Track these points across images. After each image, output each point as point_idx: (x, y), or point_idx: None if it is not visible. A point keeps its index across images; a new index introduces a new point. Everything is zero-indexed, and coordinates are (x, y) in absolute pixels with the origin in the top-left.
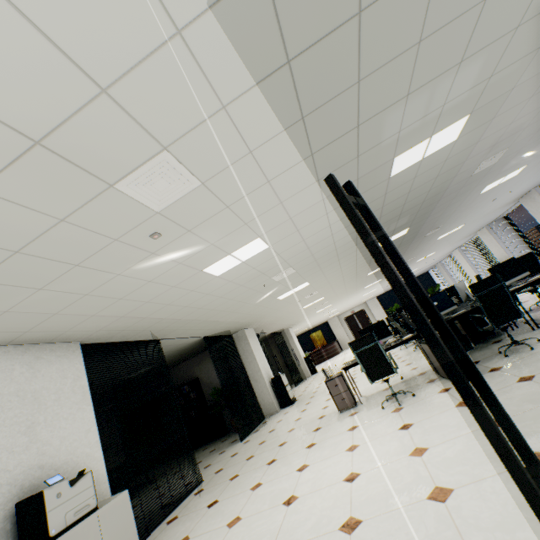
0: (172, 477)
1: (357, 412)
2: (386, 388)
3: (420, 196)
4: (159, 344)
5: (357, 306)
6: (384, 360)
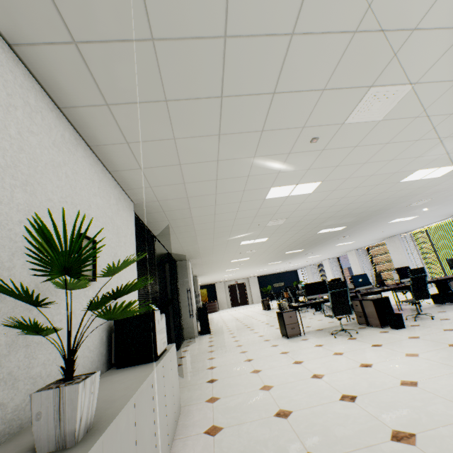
0: None
1: (307, 338)
2: (319, 329)
3: (382, 205)
4: None
5: (241, 279)
6: (346, 303)
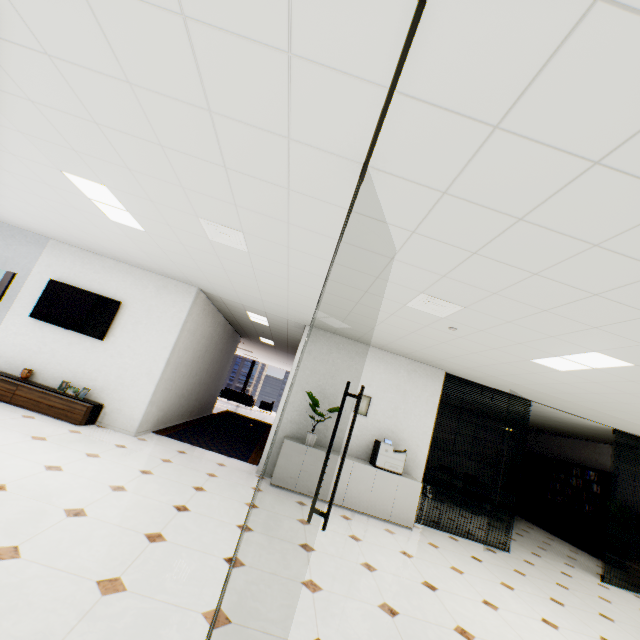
0: (508, 532)
1: None
2: None
3: None
4: (534, 404)
5: None
6: None
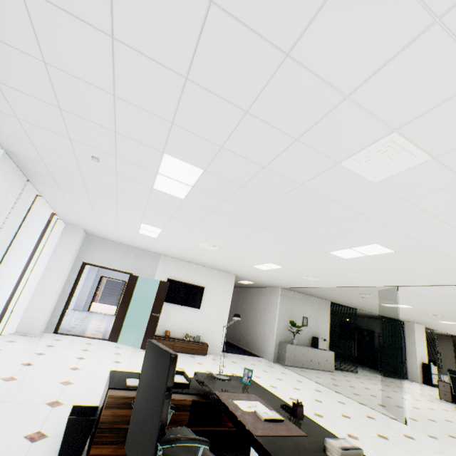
0: (344, 365)
1: (445, 402)
2: None
3: None
4: (356, 309)
5: None
6: None
